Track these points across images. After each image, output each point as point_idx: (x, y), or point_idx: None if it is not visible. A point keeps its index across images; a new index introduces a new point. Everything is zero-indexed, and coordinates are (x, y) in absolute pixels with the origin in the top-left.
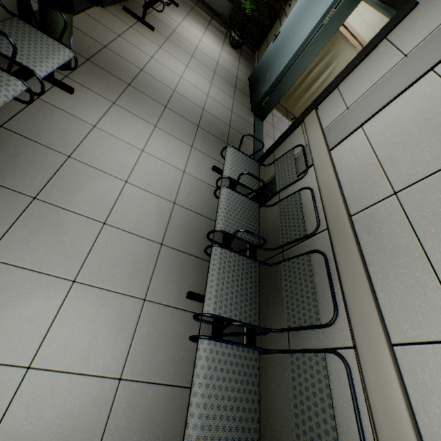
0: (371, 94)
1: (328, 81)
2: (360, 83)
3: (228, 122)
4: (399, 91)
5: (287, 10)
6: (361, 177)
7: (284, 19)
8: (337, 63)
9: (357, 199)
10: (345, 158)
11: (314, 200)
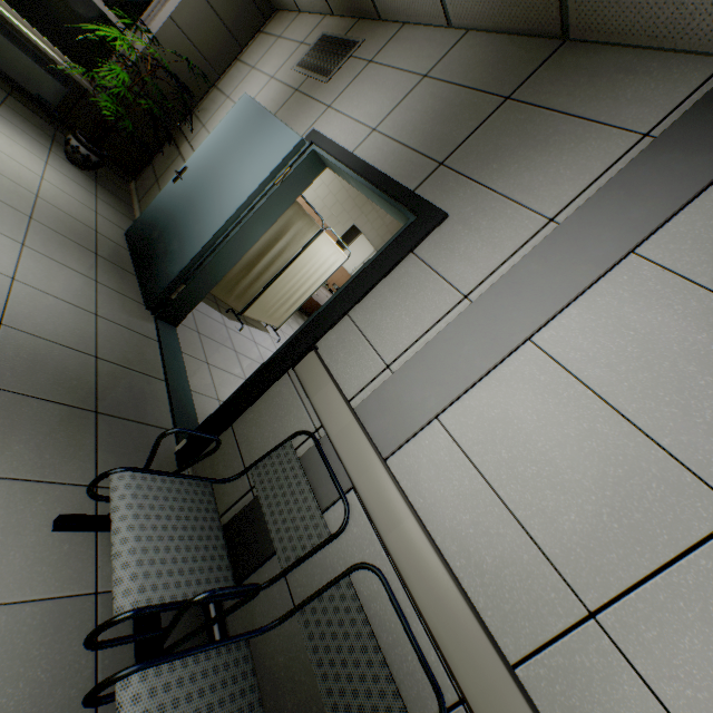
0: (433, 353)
1: (281, 259)
2: (396, 320)
3: (91, 348)
4: (490, 366)
5: (188, 133)
6: (490, 550)
7: (187, 146)
8: (291, 236)
9: (506, 615)
10: (429, 487)
11: (401, 611)
